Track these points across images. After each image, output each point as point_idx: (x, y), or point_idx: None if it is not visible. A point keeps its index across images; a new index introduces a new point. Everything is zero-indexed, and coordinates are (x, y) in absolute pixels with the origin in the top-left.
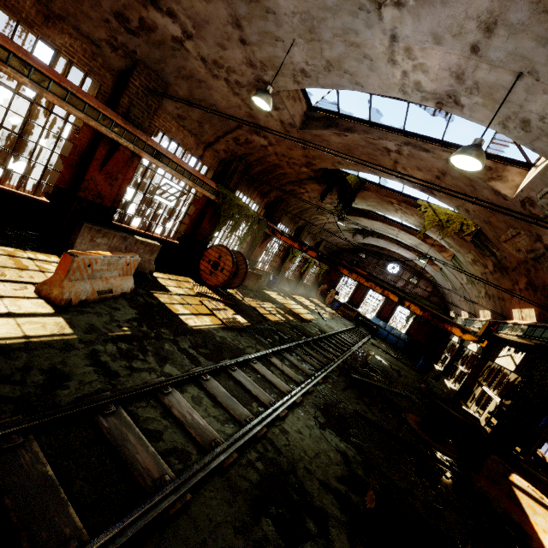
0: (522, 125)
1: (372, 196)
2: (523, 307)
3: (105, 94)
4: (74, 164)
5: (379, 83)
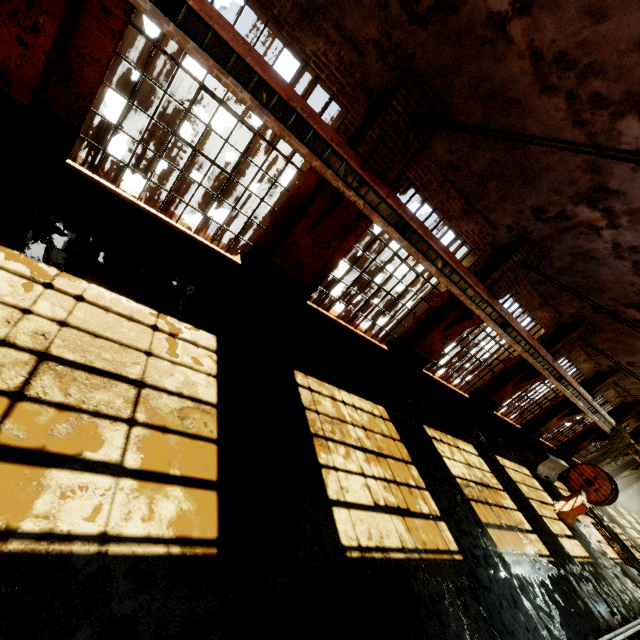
0: None
1: None
2: None
3: (584, 381)
4: (543, 411)
5: None
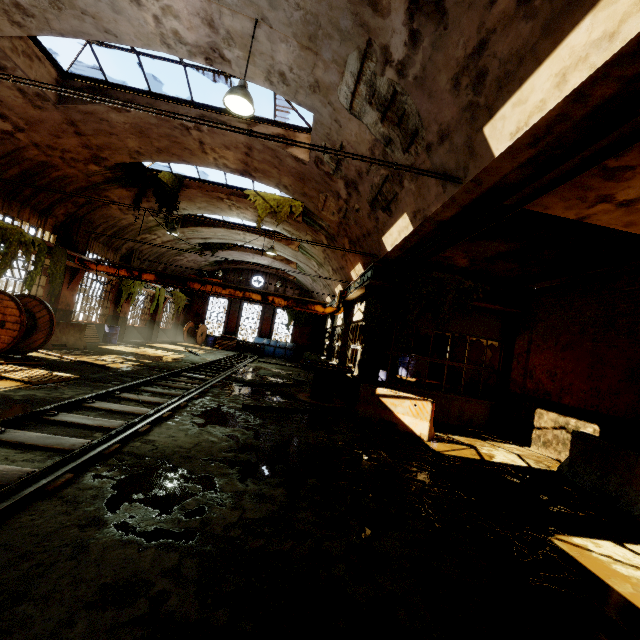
0: (282, 79)
1: (197, 195)
2: (355, 266)
3: None
4: None
5: (135, 32)
